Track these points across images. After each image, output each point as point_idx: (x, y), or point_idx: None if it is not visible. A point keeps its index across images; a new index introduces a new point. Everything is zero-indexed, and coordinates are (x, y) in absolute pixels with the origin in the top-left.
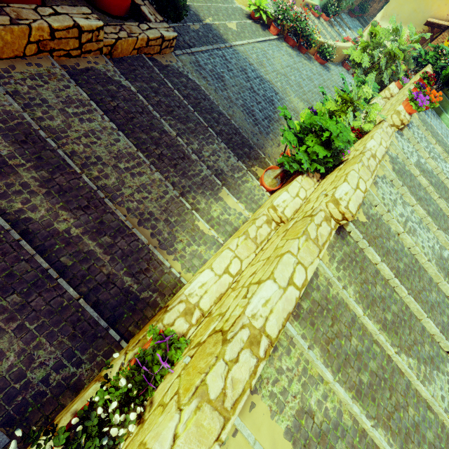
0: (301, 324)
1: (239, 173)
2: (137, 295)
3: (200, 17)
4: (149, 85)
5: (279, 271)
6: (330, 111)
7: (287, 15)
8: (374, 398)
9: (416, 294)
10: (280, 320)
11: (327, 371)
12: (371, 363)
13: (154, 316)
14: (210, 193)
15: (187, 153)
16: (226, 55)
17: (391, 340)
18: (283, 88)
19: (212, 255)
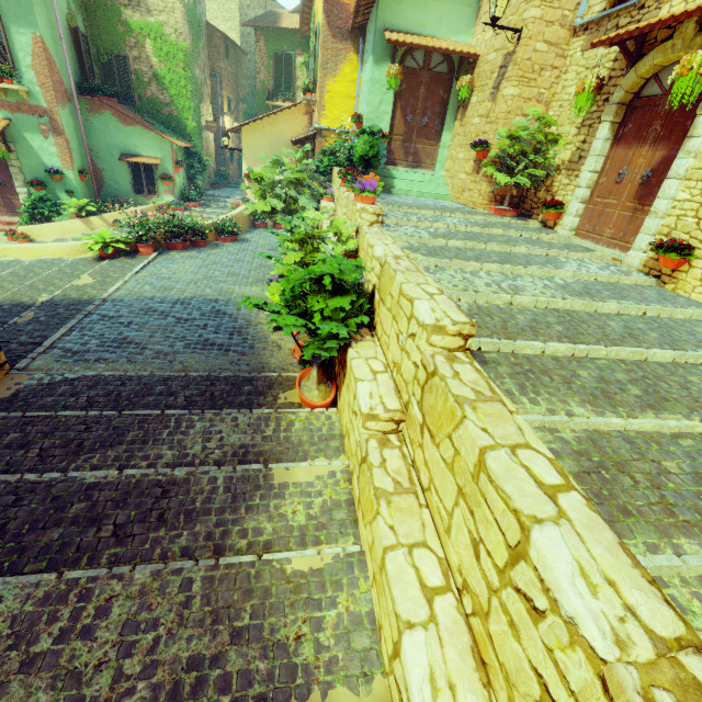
0: (622, 534)
1: (270, 424)
2: None
3: (26, 302)
4: None
5: (518, 495)
6: (298, 264)
7: (149, 226)
8: None
9: (607, 339)
10: (638, 580)
11: None
12: None
13: None
14: (260, 495)
15: (164, 478)
16: (106, 314)
17: (678, 414)
18: (218, 290)
19: (368, 588)
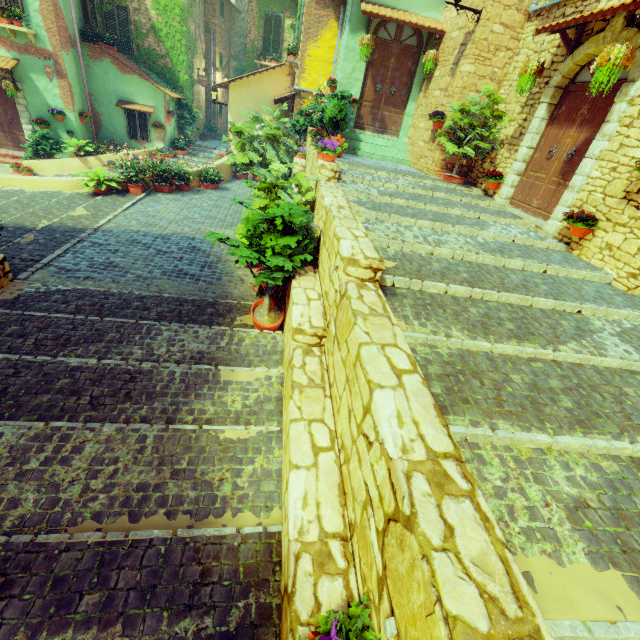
0: (456, 413)
1: (224, 339)
2: (222, 632)
3: (28, 226)
4: (3, 335)
5: (373, 372)
6: (263, 210)
7: (139, 169)
8: (596, 412)
9: (502, 287)
10: (436, 424)
11: (535, 435)
12: (551, 382)
13: (281, 633)
14: (208, 387)
15: (133, 368)
16: (97, 241)
17: (537, 344)
18: (195, 229)
19: (281, 455)
